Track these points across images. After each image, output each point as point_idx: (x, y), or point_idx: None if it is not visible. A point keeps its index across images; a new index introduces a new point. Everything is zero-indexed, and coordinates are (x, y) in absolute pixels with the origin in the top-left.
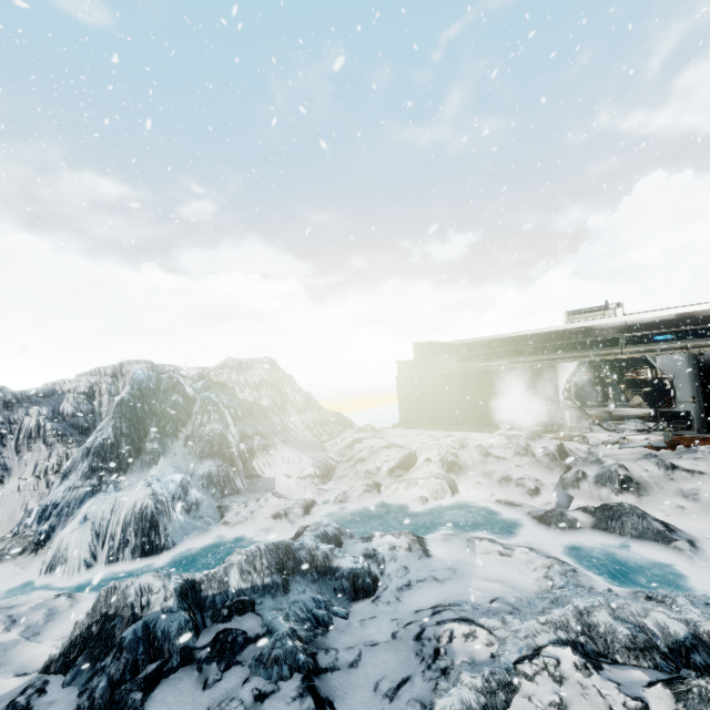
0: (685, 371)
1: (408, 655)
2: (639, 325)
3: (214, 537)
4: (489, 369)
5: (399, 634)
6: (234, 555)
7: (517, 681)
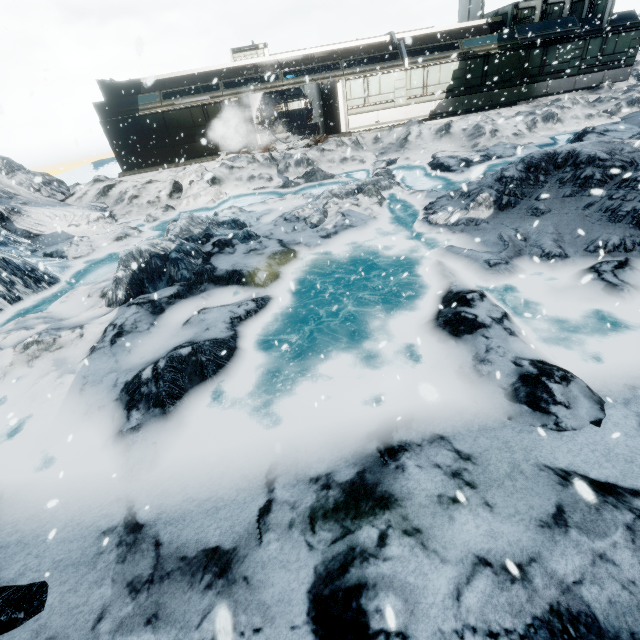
0: (316, 96)
1: (287, 225)
2: (286, 63)
3: (82, 265)
4: (198, 105)
5: (277, 224)
6: (171, 227)
7: (327, 210)
